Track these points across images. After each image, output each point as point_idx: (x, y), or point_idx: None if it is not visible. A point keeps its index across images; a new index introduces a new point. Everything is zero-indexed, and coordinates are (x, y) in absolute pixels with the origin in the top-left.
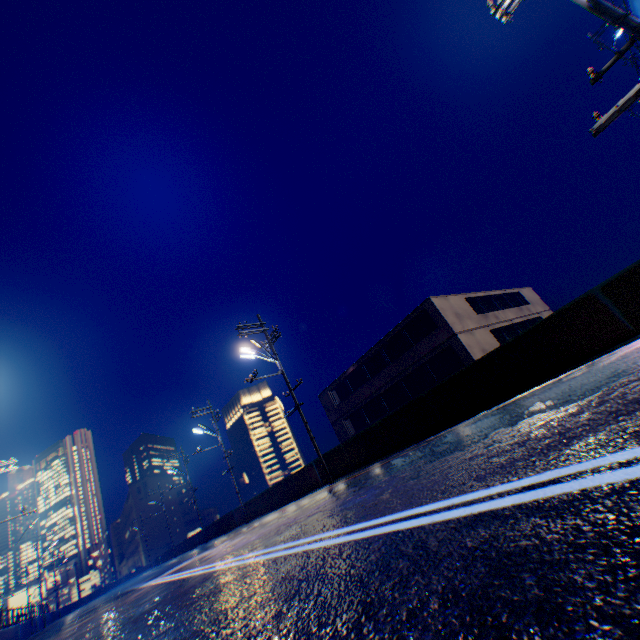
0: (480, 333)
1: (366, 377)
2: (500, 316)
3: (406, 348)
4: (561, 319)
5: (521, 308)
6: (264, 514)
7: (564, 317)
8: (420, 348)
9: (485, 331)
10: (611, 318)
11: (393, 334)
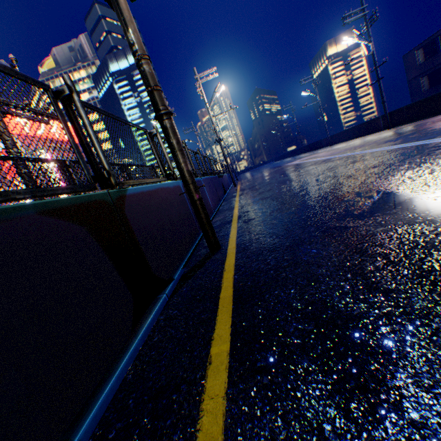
0: None
1: None
2: None
3: None
4: None
5: None
6: (341, 143)
7: None
8: None
9: None
10: None
11: None
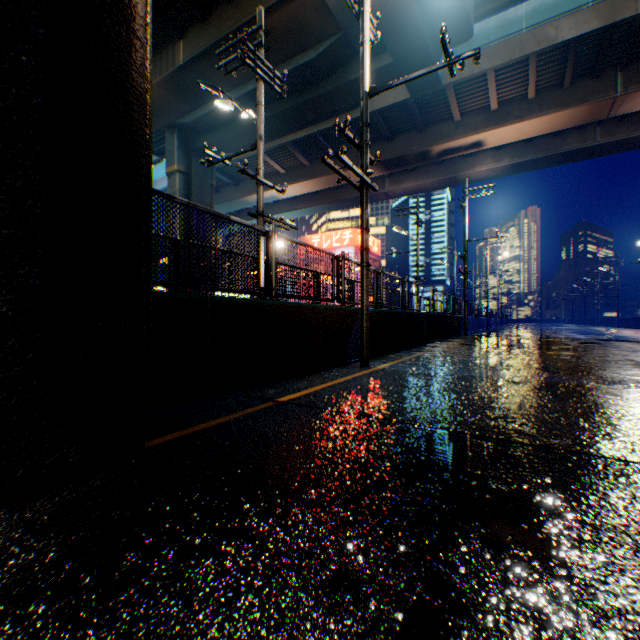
0: None
1: None
2: None
3: None
4: None
5: None
6: (602, 326)
7: None
8: None
9: None
10: None
11: None
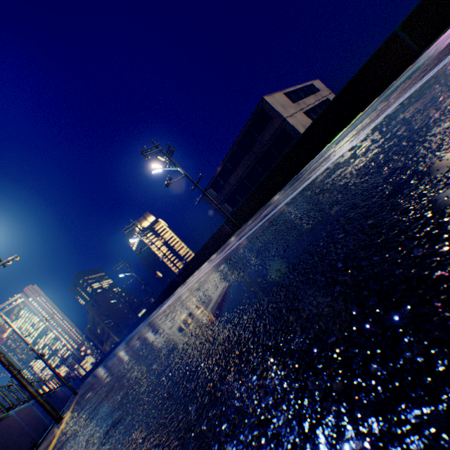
0: (298, 116)
1: (231, 171)
2: (306, 103)
3: (253, 142)
4: (375, 59)
5: (316, 95)
6: (198, 268)
7: (377, 57)
8: (263, 138)
9: (301, 114)
10: (406, 47)
11: (243, 134)
